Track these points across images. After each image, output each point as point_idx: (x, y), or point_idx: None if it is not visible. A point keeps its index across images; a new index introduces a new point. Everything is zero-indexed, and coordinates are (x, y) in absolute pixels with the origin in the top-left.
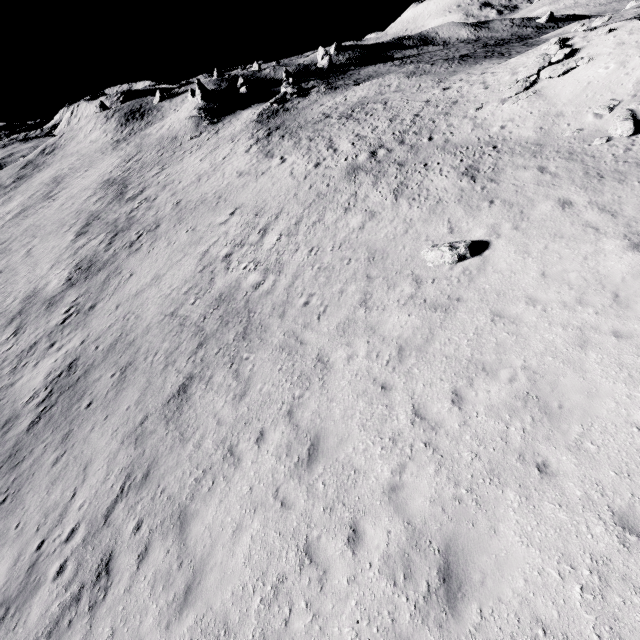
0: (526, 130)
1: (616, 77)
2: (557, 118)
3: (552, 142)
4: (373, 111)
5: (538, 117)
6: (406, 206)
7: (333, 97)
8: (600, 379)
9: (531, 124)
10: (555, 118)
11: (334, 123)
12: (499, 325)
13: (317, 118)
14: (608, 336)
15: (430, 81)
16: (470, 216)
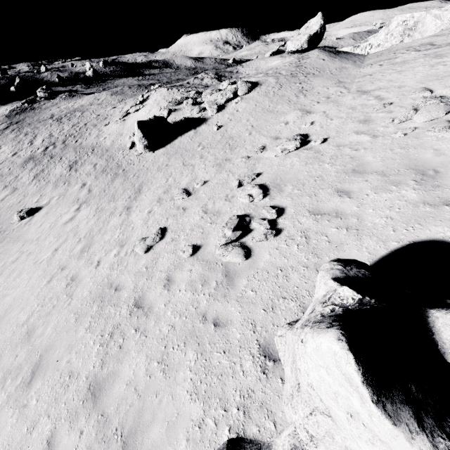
0: (109, 141)
1: (144, 118)
2: (120, 136)
3: (111, 149)
4: (73, 117)
5: (116, 134)
6: (33, 185)
7: (69, 102)
8: (1, 277)
9: (112, 138)
10: (119, 136)
11: (48, 123)
12: (0, 255)
13: (45, 118)
14: (26, 255)
15: (117, 100)
16: (51, 192)
